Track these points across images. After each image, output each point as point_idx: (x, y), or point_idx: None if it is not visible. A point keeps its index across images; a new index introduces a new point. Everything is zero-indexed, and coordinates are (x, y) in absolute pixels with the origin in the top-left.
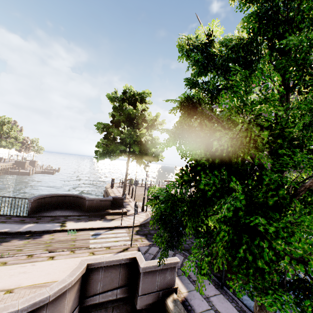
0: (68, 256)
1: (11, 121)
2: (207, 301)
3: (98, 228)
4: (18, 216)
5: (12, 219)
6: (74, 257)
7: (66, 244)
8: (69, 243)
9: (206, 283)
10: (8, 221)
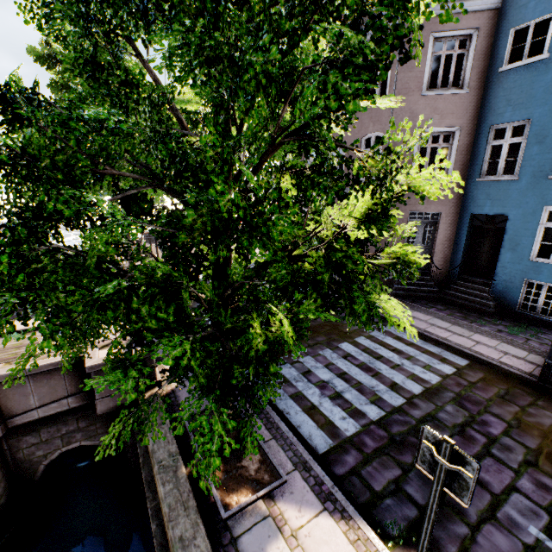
0: None
1: None
2: None
3: None
4: None
5: None
6: None
7: (2, 354)
8: (8, 353)
9: None
10: None
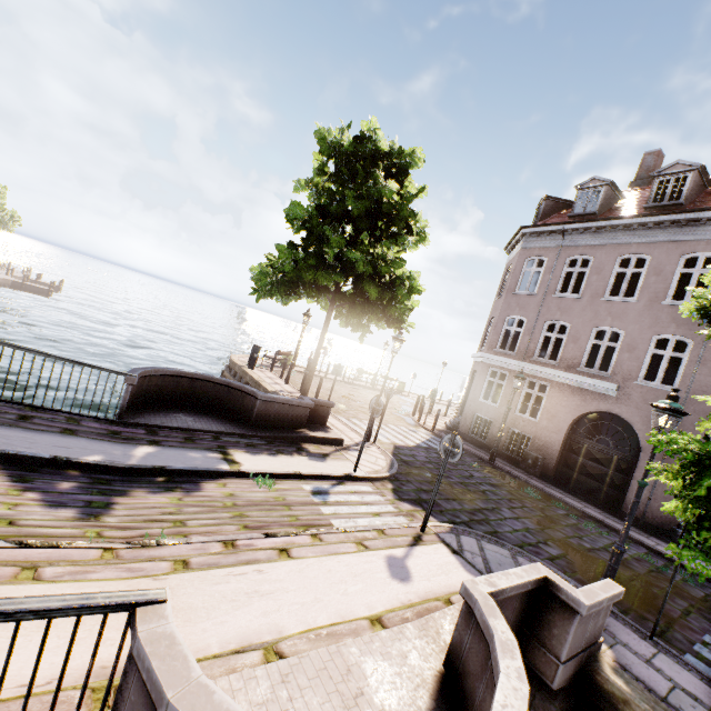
0: (317, 548)
1: None
2: (653, 668)
3: (314, 475)
4: (93, 418)
5: (86, 425)
6: (331, 552)
7: (277, 513)
8: (282, 512)
9: (619, 627)
10: (79, 430)
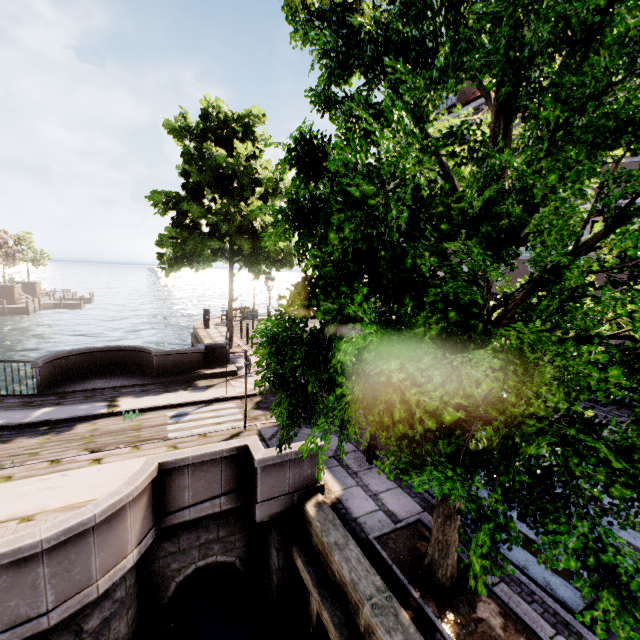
0: (129, 455)
1: None
2: (373, 499)
3: (182, 404)
4: (18, 396)
5: (8, 402)
6: (139, 455)
7: (123, 436)
8: (129, 435)
9: (375, 474)
10: None
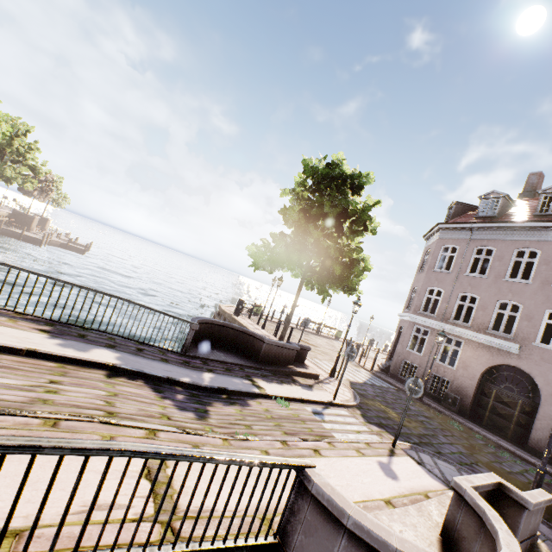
0: (334, 451)
1: (30, 132)
2: None
3: (310, 400)
4: (170, 351)
5: (170, 356)
6: (343, 455)
7: (299, 425)
8: (301, 425)
9: (546, 529)
10: (168, 359)
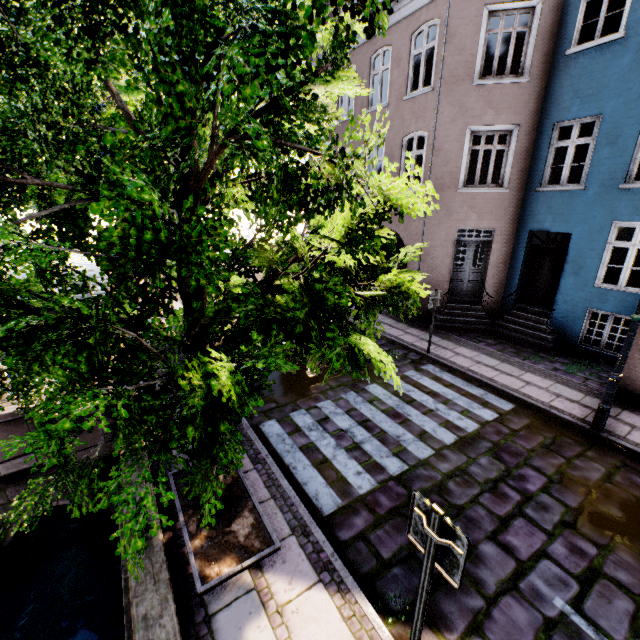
0: None
1: None
2: None
3: None
4: None
5: None
6: None
7: None
8: None
9: None
10: None
